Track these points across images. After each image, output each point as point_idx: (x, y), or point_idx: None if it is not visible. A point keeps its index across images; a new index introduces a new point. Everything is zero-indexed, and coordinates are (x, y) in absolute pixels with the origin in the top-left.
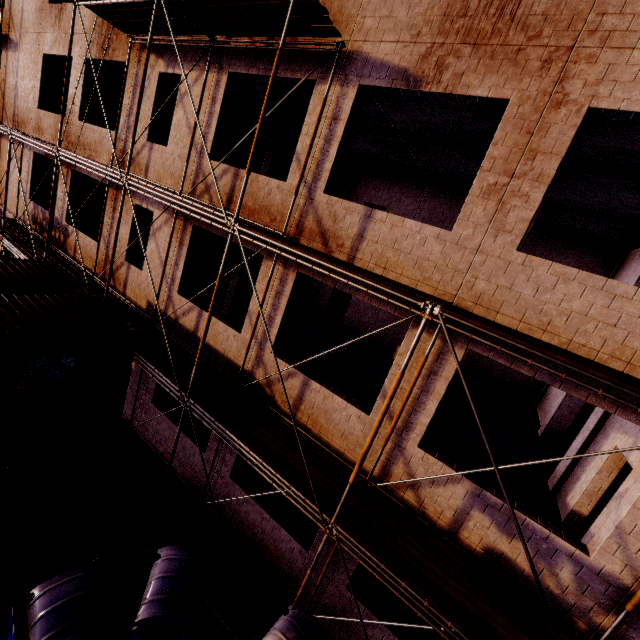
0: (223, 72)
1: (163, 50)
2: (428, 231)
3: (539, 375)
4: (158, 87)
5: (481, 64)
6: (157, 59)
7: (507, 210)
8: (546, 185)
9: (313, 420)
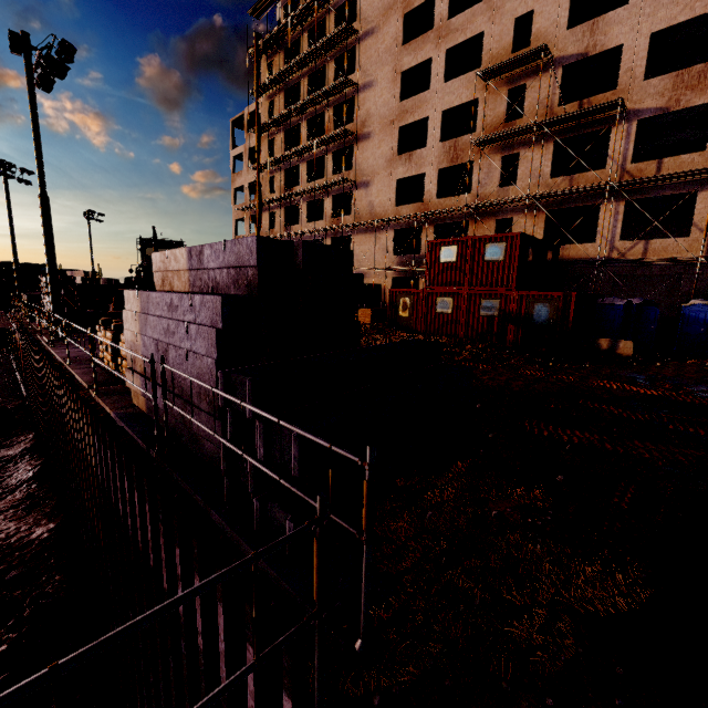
0: (550, 142)
1: (503, 147)
2: (694, 156)
3: None
4: (501, 163)
5: (697, 95)
6: (499, 152)
7: None
8: None
9: (657, 256)
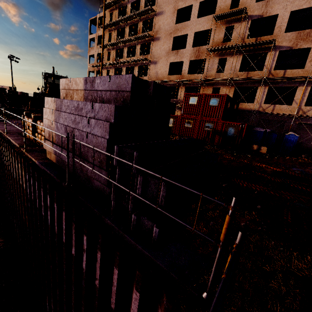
0: (241, 55)
1: (220, 54)
2: (299, 70)
3: None
4: (218, 61)
5: (305, 43)
6: (218, 56)
7: None
8: None
9: (277, 112)
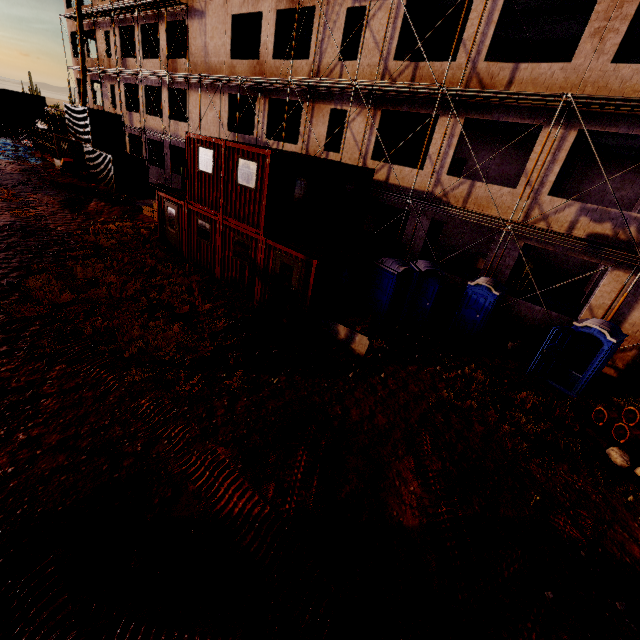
0: None
1: None
2: (555, 67)
3: (621, 130)
4: (345, 19)
5: None
6: None
7: (605, 42)
8: (629, 21)
9: (477, 205)
